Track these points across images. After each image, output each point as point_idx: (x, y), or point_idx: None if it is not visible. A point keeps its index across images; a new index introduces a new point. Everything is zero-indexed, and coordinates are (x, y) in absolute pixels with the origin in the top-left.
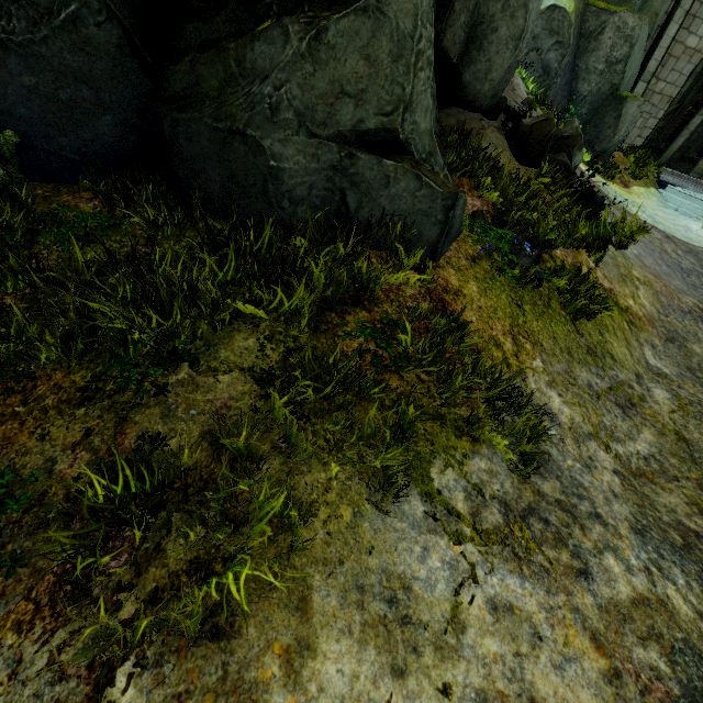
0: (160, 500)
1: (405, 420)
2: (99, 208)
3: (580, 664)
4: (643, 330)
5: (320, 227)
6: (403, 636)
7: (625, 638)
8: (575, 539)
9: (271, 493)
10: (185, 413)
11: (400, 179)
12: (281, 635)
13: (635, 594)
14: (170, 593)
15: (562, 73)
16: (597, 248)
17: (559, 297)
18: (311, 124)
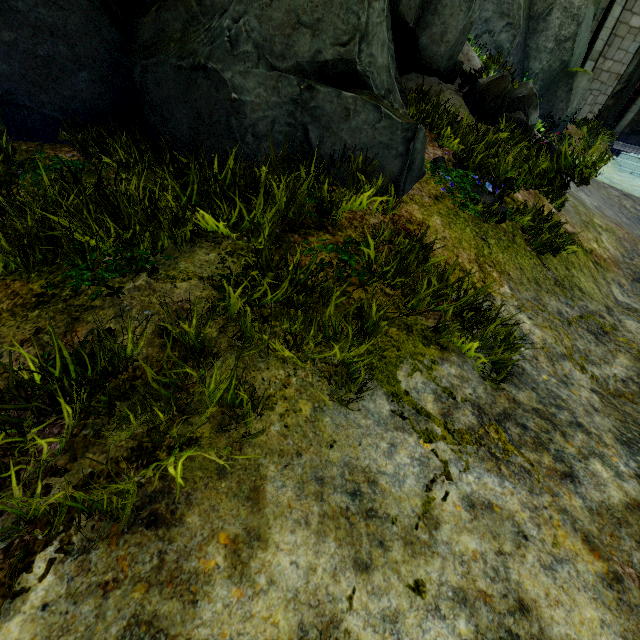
0: (103, 387)
1: (369, 322)
2: (77, 157)
3: (573, 565)
4: (609, 270)
5: (283, 161)
6: (368, 529)
7: (622, 542)
8: (556, 445)
9: (221, 379)
10: (139, 313)
11: (359, 111)
12: (228, 524)
13: (628, 499)
14: (107, 479)
15: (514, 52)
16: (558, 187)
17: (523, 234)
18: (270, 57)
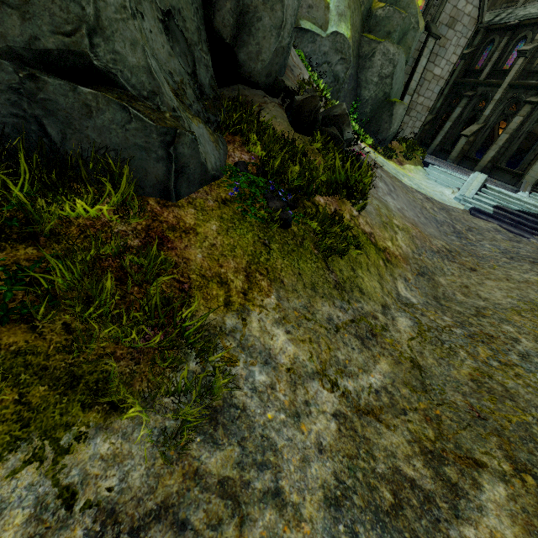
0: None
1: None
2: None
3: None
4: (398, 266)
5: (2, 156)
6: None
7: None
8: None
9: None
10: None
11: (104, 109)
12: None
13: None
14: None
15: (348, 81)
16: (346, 196)
17: (314, 237)
18: None
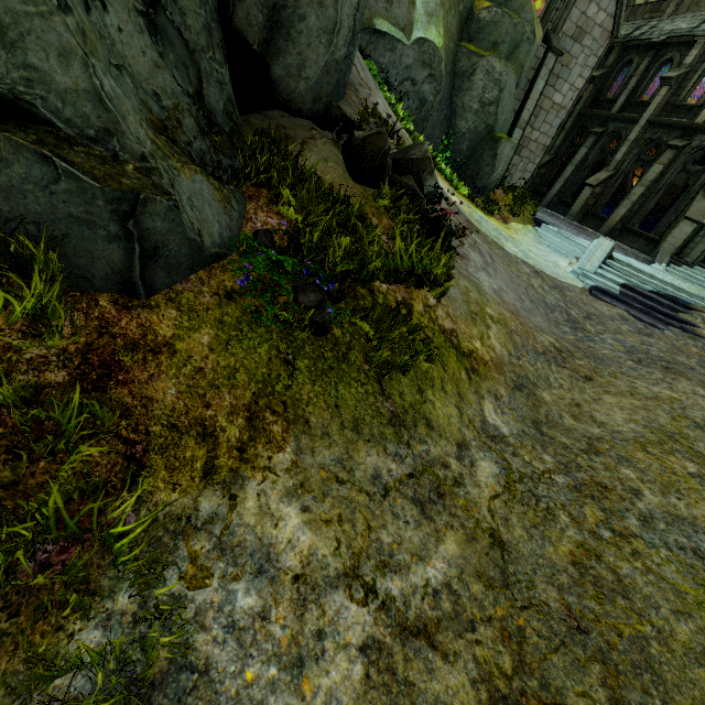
0: None
1: None
2: None
3: None
4: (487, 377)
5: None
6: None
7: None
8: None
9: None
10: None
11: (10, 160)
12: None
13: None
14: None
15: (439, 106)
16: (415, 283)
17: (367, 344)
18: None
